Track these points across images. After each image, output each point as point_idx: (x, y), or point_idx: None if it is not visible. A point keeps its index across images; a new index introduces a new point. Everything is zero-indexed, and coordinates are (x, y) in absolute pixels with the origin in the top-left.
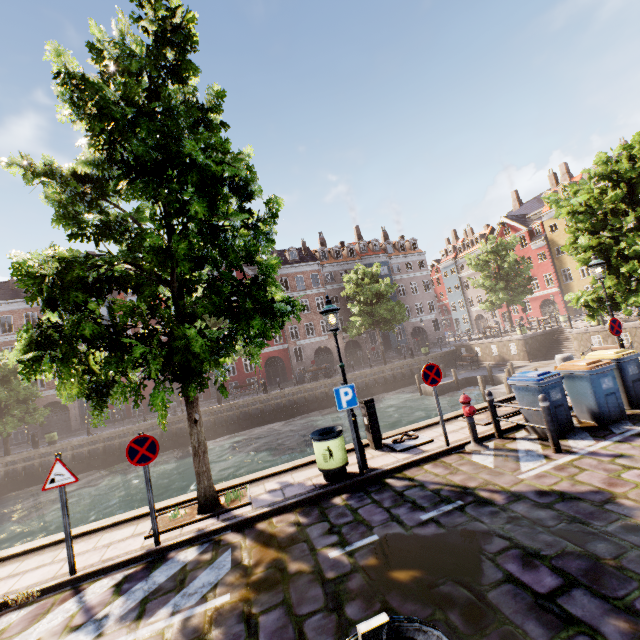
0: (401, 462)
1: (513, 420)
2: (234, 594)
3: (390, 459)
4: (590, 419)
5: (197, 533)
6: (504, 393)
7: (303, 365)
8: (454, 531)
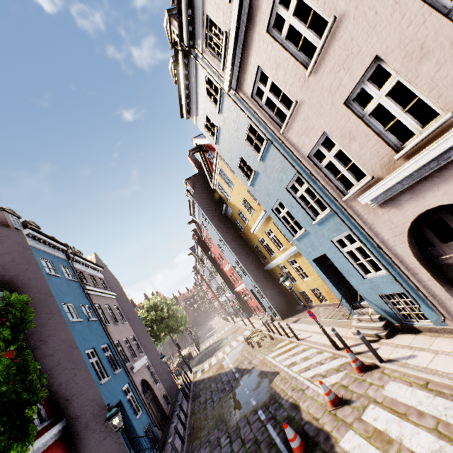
0: None
1: None
2: None
3: None
4: None
5: None
6: None
7: None
8: None
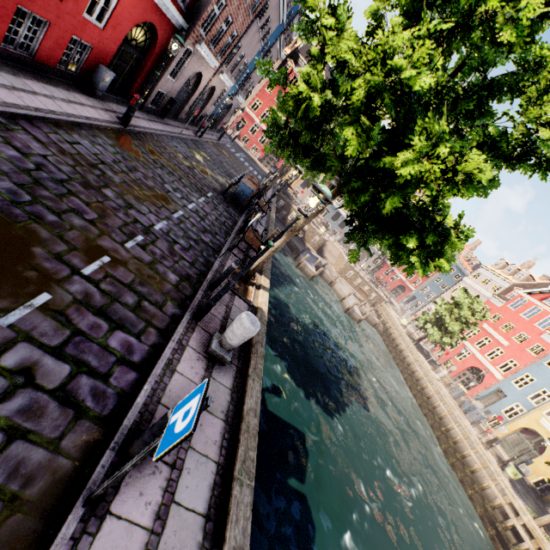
0: (493, 457)
1: (480, 427)
2: (548, 532)
3: (491, 455)
4: (465, 413)
5: (546, 533)
6: (359, 316)
7: (168, 89)
8: (514, 482)
